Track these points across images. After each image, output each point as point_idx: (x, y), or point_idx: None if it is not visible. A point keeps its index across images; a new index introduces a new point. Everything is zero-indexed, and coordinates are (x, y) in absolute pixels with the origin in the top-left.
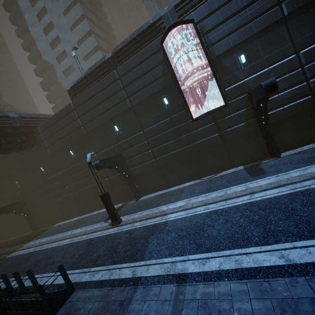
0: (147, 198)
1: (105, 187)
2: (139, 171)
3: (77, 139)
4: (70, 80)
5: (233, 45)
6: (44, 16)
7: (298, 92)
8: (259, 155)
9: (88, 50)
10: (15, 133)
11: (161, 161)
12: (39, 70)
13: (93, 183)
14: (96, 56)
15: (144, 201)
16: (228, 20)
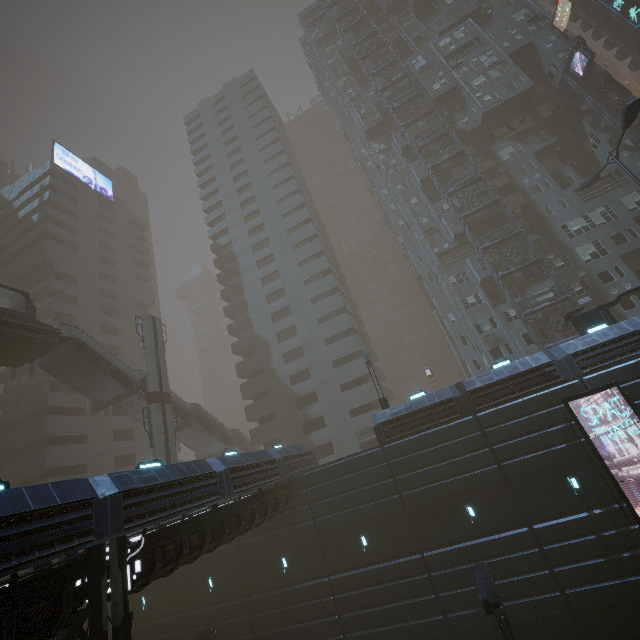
0: None
1: (437, 636)
2: (526, 612)
3: (382, 515)
4: (293, 369)
5: None
6: (273, 281)
7: None
8: None
9: (334, 332)
10: (278, 490)
11: (577, 598)
12: (242, 345)
13: (406, 619)
14: (347, 341)
15: None
16: None
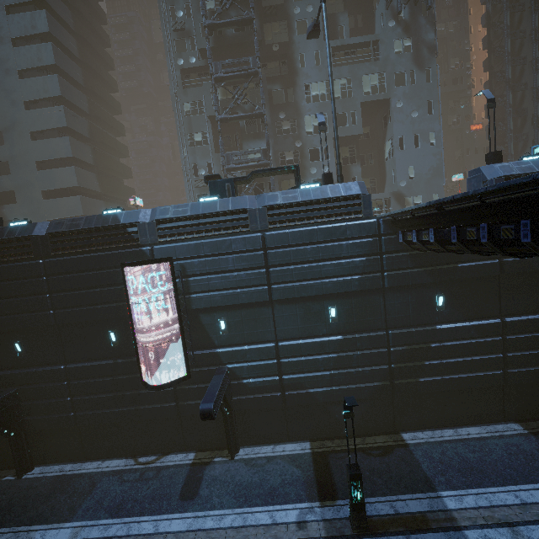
0: (40, 477)
1: None
2: (41, 425)
3: None
4: None
5: (214, 305)
6: None
7: (269, 385)
8: (218, 443)
9: (44, 126)
10: None
11: (83, 419)
12: None
13: None
14: (57, 142)
15: (29, 486)
16: (215, 275)
